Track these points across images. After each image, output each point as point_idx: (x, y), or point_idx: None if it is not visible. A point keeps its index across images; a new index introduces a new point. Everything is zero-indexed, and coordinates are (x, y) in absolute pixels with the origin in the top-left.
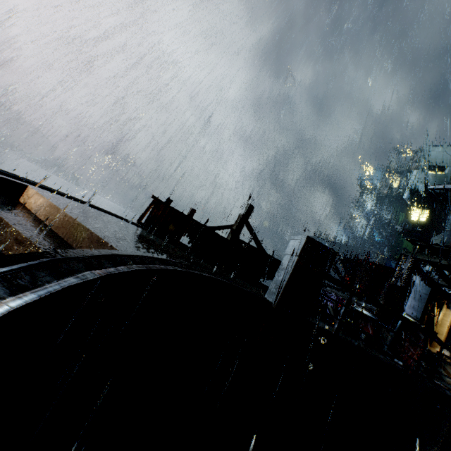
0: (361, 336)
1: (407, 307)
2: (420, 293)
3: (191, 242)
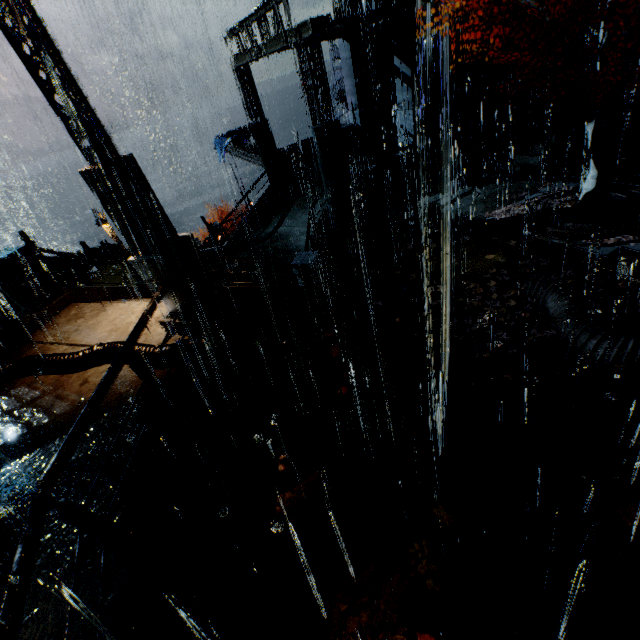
0: None
1: (347, 95)
2: (346, 62)
3: None
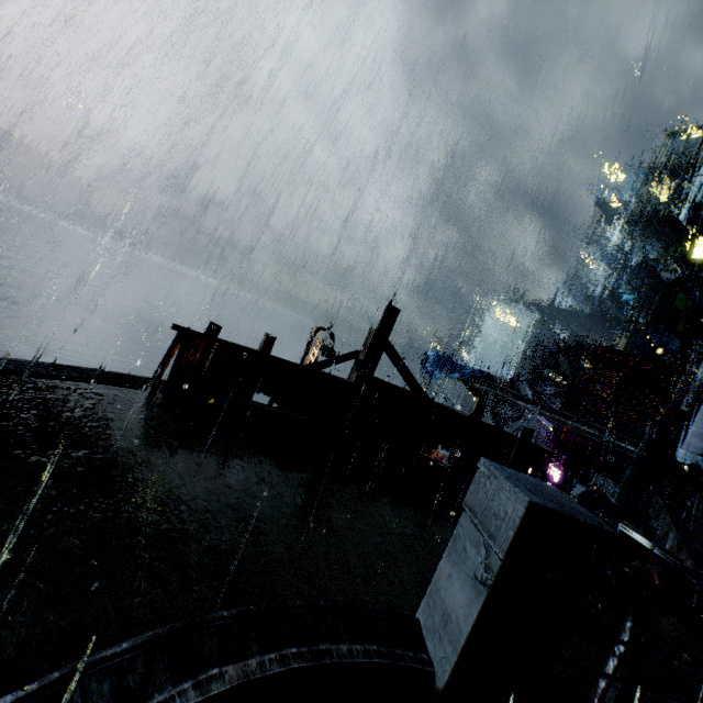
0: (607, 492)
1: (691, 435)
2: None
3: (275, 401)
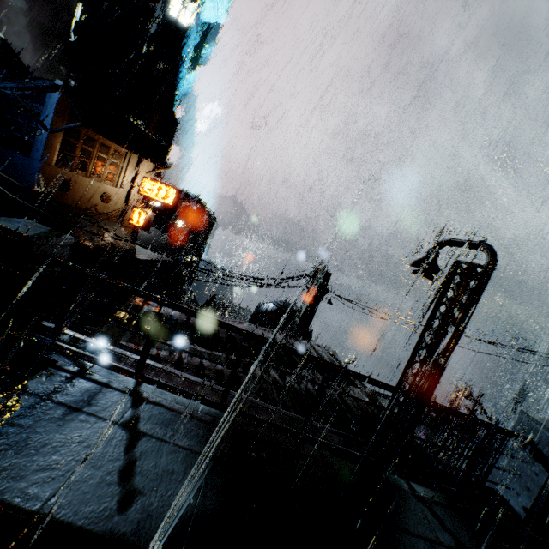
0: None
1: None
2: None
3: (436, 416)
